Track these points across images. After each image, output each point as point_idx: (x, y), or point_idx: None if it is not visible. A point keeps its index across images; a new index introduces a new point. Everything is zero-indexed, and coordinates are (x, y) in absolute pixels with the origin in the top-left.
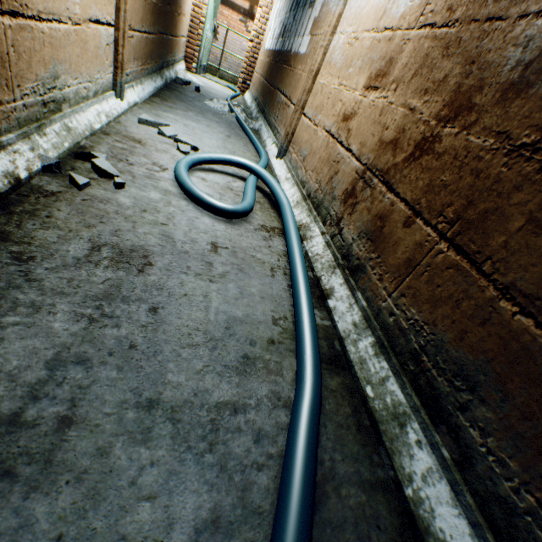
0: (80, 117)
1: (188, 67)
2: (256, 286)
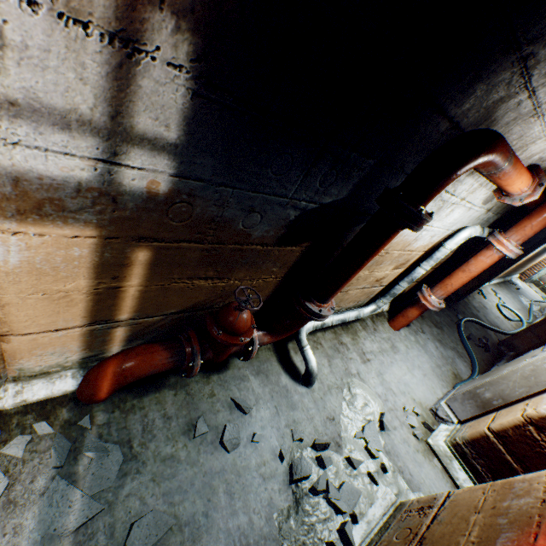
0: None
1: (520, 276)
2: (503, 326)
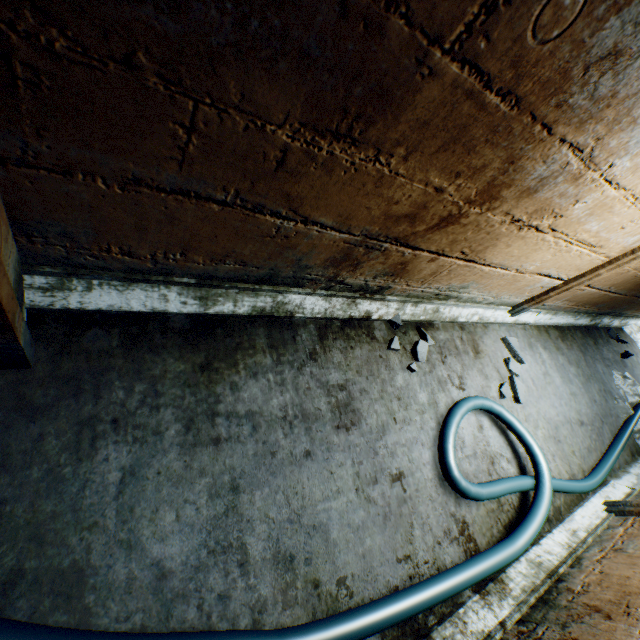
0: (456, 309)
1: None
2: (374, 542)
